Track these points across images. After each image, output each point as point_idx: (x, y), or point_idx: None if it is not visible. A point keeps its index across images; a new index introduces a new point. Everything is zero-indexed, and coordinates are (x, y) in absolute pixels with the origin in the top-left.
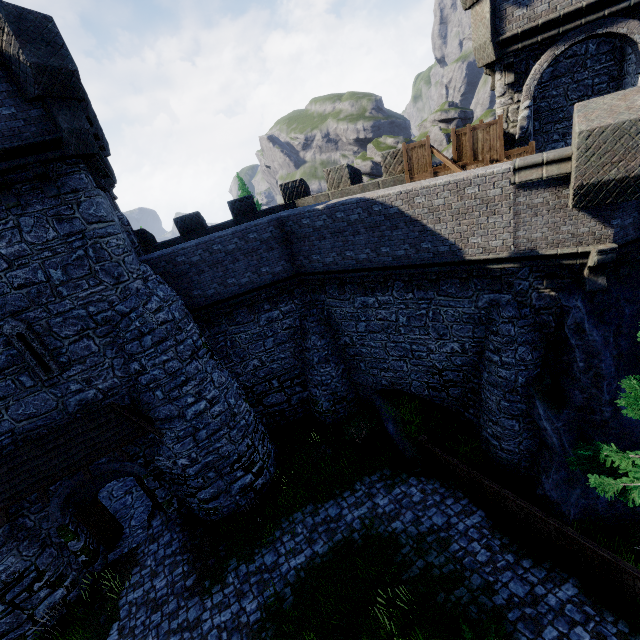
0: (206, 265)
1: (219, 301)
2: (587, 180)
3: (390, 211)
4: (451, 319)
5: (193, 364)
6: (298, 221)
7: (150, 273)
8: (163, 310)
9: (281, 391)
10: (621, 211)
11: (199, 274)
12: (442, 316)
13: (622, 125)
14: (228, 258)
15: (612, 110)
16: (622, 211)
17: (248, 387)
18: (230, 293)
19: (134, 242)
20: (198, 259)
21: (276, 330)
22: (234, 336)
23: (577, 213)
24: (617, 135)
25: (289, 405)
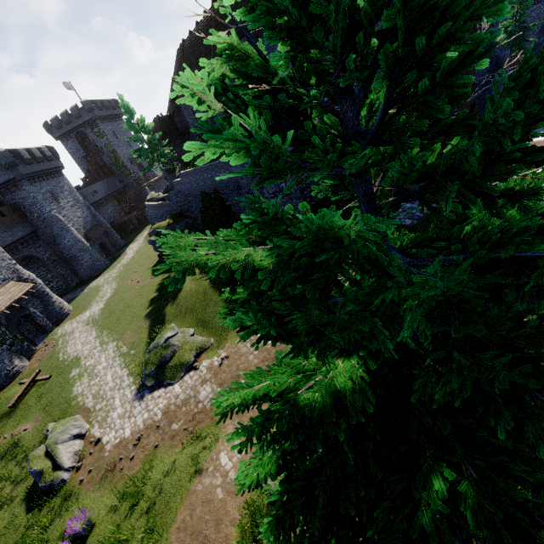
0: None
1: None
2: None
3: None
4: (541, 14)
5: None
6: None
7: None
8: None
9: None
10: None
11: None
12: (540, 13)
13: None
14: None
15: None
16: None
17: None
18: None
19: None
20: None
21: None
22: None
23: None
24: None
25: None
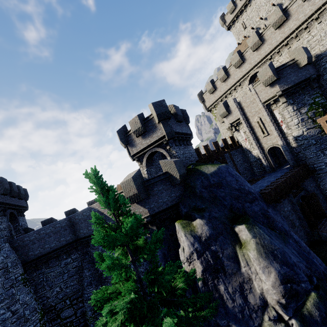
0: (37, 240)
1: (40, 256)
2: (127, 196)
3: (96, 210)
4: None
5: (10, 290)
6: (75, 217)
7: (6, 246)
8: (3, 262)
9: (71, 307)
10: (147, 203)
11: (33, 244)
12: None
13: (127, 181)
14: (47, 236)
15: (128, 176)
16: (148, 203)
17: (53, 306)
18: (46, 252)
19: (12, 234)
20: (34, 238)
21: (69, 269)
22: (48, 274)
23: (137, 205)
24: (127, 183)
25: (76, 317)
